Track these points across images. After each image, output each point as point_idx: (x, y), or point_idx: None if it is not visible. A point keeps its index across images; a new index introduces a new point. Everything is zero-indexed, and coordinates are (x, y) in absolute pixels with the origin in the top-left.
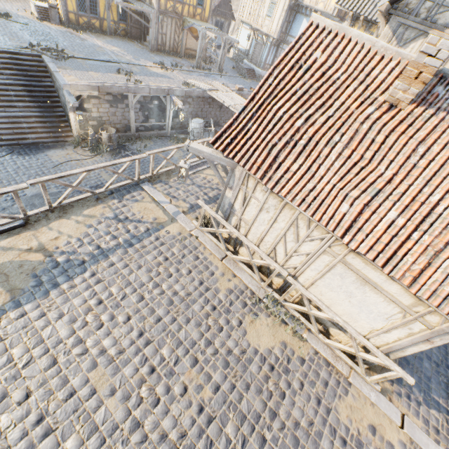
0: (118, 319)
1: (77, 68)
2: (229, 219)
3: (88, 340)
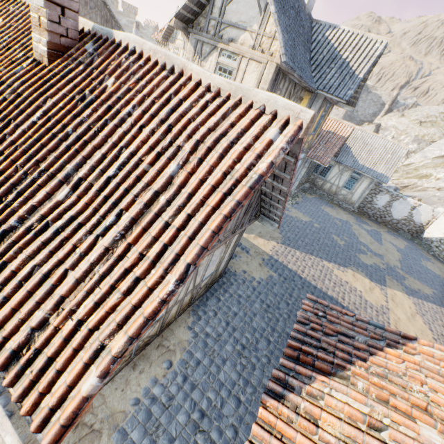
0: None
1: None
2: None
3: None
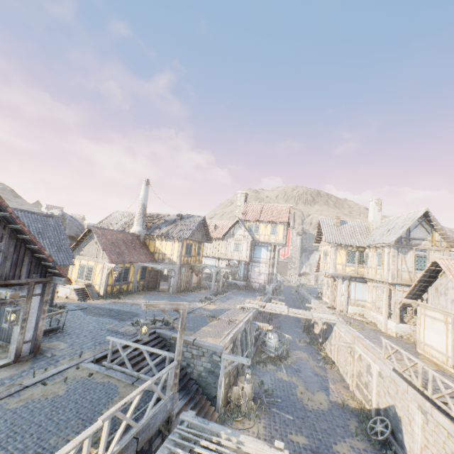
0: None
1: (191, 329)
2: None
3: None
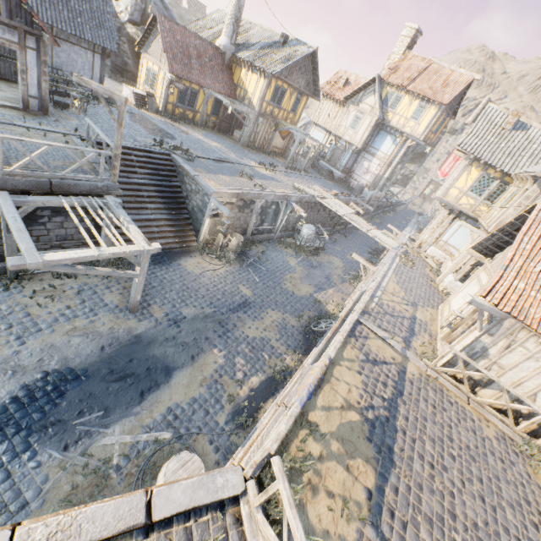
0: (457, 484)
1: (207, 170)
2: (475, 361)
3: (457, 513)
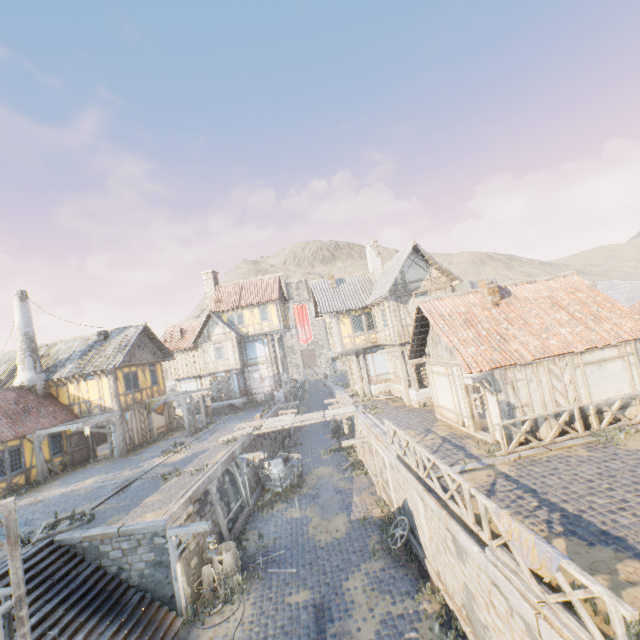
0: None
1: (123, 510)
2: (514, 417)
3: None
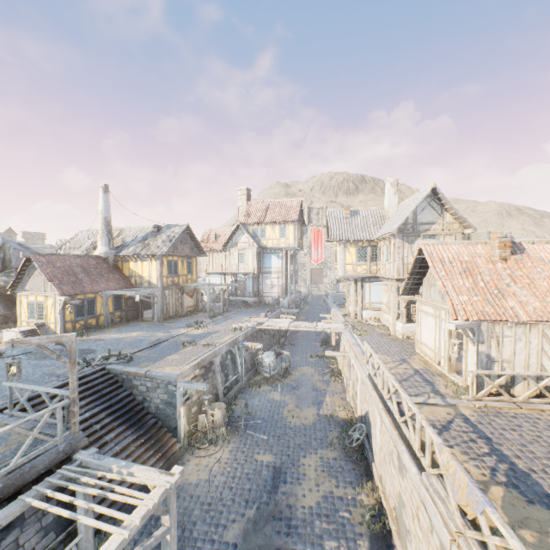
0: None
1: (152, 360)
2: (491, 369)
3: None
